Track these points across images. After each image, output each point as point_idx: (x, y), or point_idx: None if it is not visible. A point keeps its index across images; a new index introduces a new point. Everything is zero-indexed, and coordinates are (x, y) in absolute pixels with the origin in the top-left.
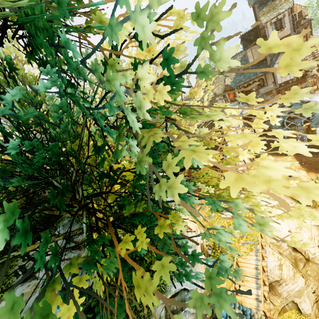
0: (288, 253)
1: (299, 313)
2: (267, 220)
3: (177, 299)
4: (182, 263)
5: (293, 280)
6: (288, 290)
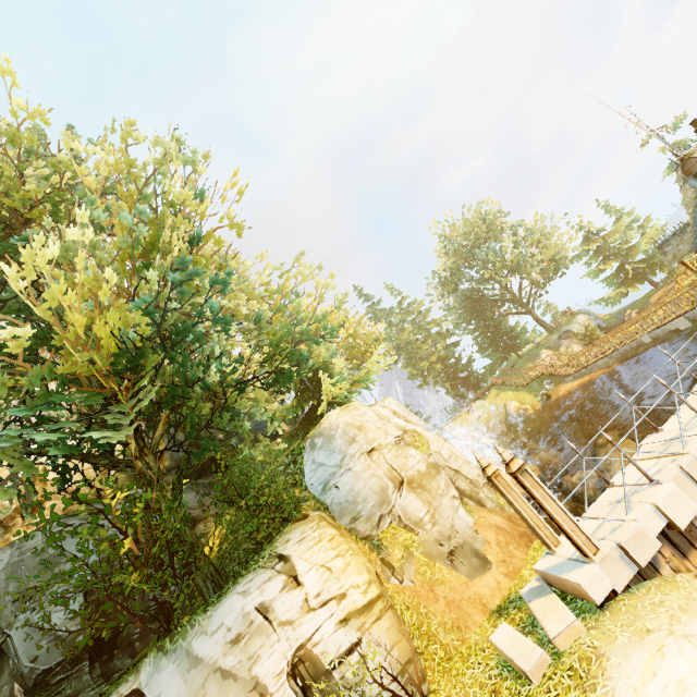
0: None
1: None
2: None
3: None
4: None
5: None
6: None
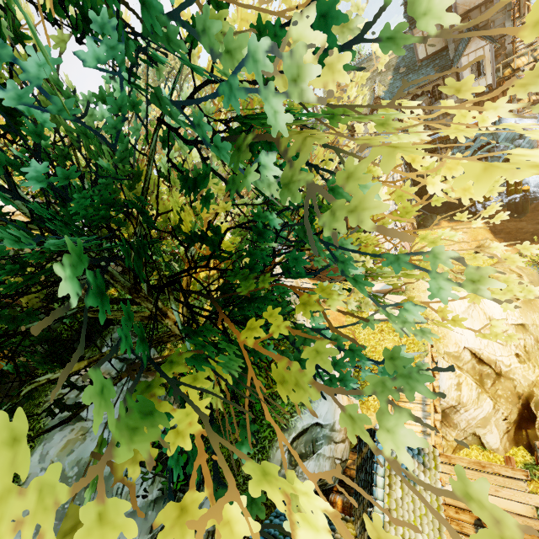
0: (470, 367)
1: (482, 448)
2: (489, 270)
3: (305, 438)
4: (336, 362)
5: (477, 404)
6: (469, 418)
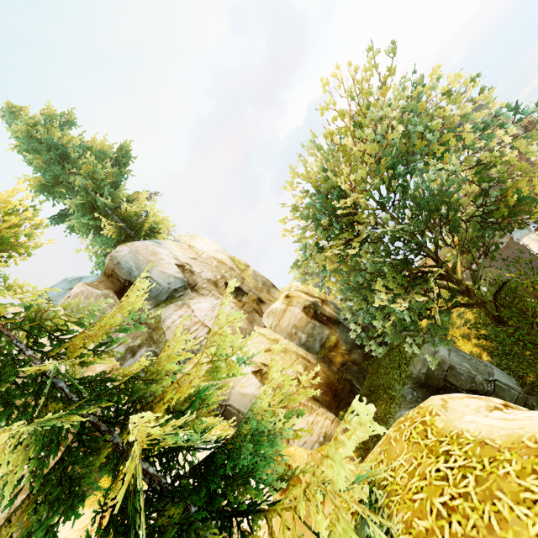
0: None
1: None
2: None
3: None
4: None
5: None
6: None
